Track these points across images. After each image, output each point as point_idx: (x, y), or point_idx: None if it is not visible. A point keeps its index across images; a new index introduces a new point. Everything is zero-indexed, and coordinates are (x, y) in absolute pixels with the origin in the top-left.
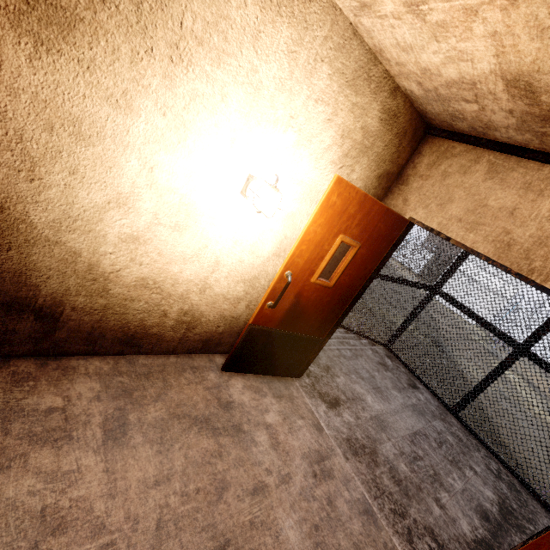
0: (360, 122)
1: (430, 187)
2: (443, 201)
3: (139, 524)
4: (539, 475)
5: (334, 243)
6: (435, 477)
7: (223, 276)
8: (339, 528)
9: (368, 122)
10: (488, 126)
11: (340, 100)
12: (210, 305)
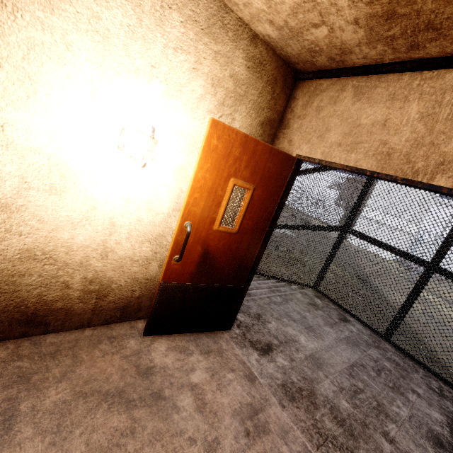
0: (227, 70)
1: (308, 124)
2: (322, 132)
3: None
4: None
5: (227, 188)
6: (379, 408)
7: (123, 237)
8: None
9: (235, 70)
10: (343, 51)
11: (201, 49)
12: (118, 270)
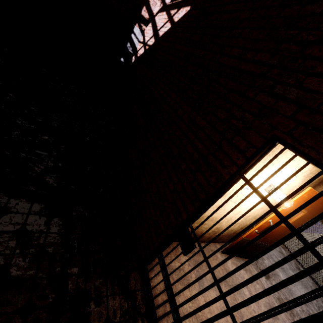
0: None
1: None
2: None
3: None
4: None
5: None
6: None
7: (238, 216)
8: None
9: None
10: None
11: None
12: (227, 225)
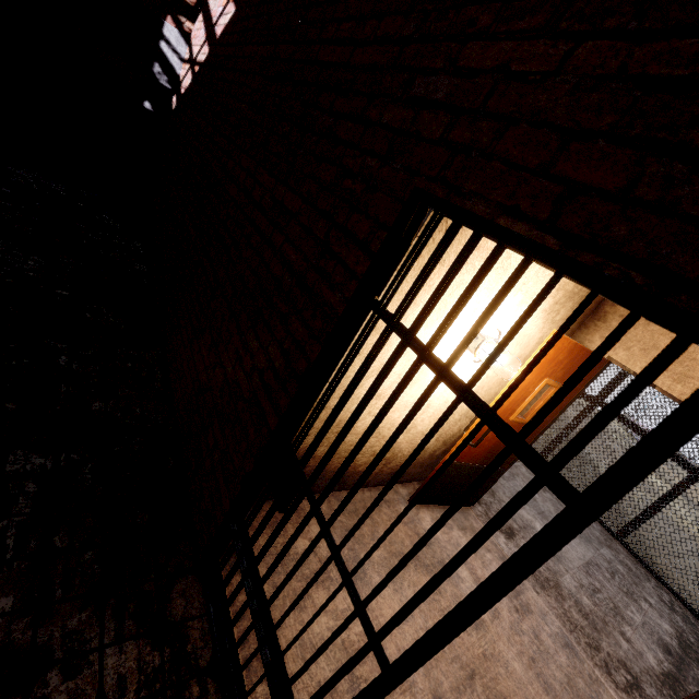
0: None
1: (631, 330)
2: (647, 347)
3: None
4: (698, 603)
5: (538, 386)
6: (615, 610)
7: (428, 416)
8: (550, 661)
9: None
10: None
11: None
12: (409, 442)
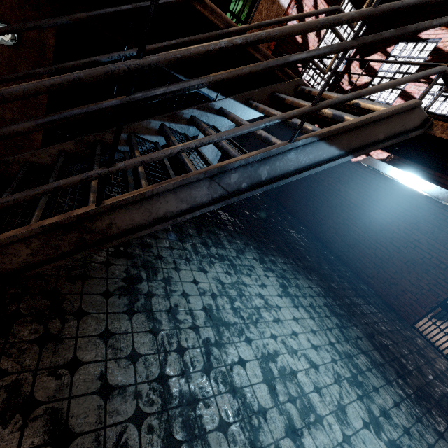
0: None
1: None
2: None
3: None
4: None
5: None
6: None
7: None
8: None
9: None
10: None
11: None
12: None
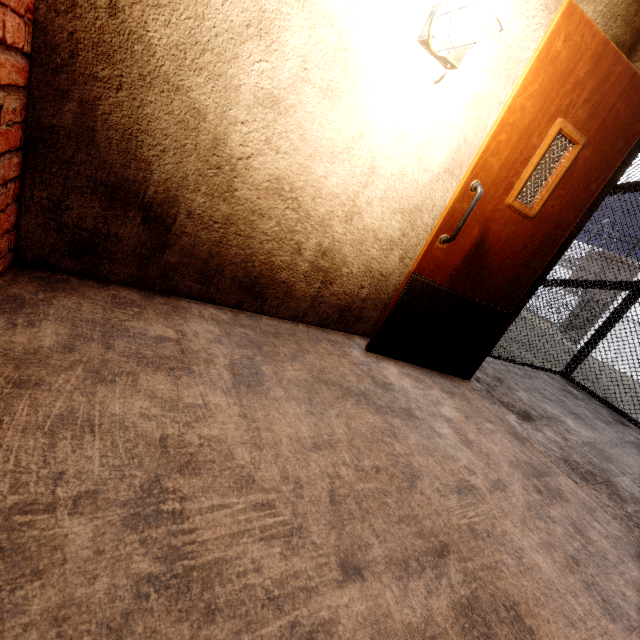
0: None
1: None
2: None
3: (304, 490)
4: None
5: (547, 134)
6: None
7: (376, 196)
8: (610, 570)
9: None
10: None
11: None
12: (356, 246)
